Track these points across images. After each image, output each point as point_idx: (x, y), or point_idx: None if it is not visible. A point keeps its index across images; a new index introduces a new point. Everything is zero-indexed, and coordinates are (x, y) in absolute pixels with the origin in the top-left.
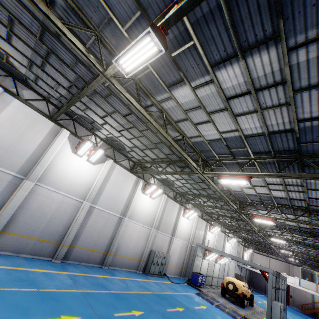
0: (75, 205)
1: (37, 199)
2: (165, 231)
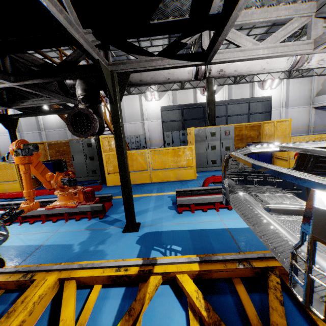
0: (64, 132)
1: (50, 136)
2: (133, 120)
